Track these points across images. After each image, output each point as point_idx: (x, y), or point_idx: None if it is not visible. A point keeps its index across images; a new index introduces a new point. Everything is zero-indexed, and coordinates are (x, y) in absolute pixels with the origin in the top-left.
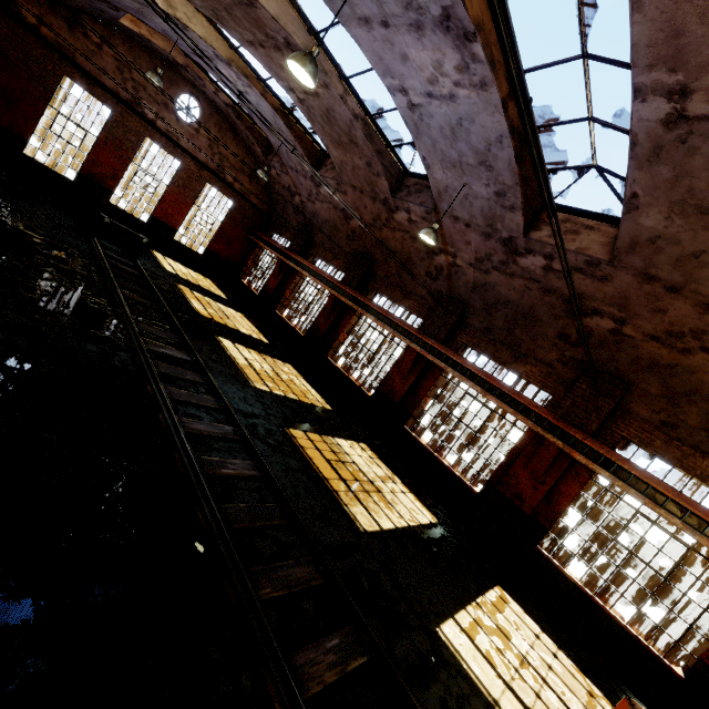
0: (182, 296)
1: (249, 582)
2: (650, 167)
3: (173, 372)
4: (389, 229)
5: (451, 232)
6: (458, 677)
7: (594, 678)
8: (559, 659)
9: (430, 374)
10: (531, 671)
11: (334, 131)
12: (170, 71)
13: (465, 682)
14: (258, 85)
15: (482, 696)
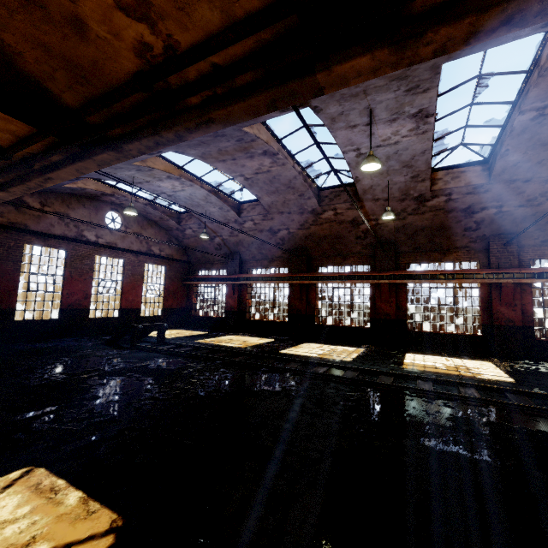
0: (216, 345)
1: None
2: (518, 137)
3: (352, 377)
4: (316, 226)
5: (372, 208)
6: None
7: None
8: None
9: (399, 292)
10: None
11: (272, 187)
12: (93, 202)
13: None
14: (197, 182)
15: None
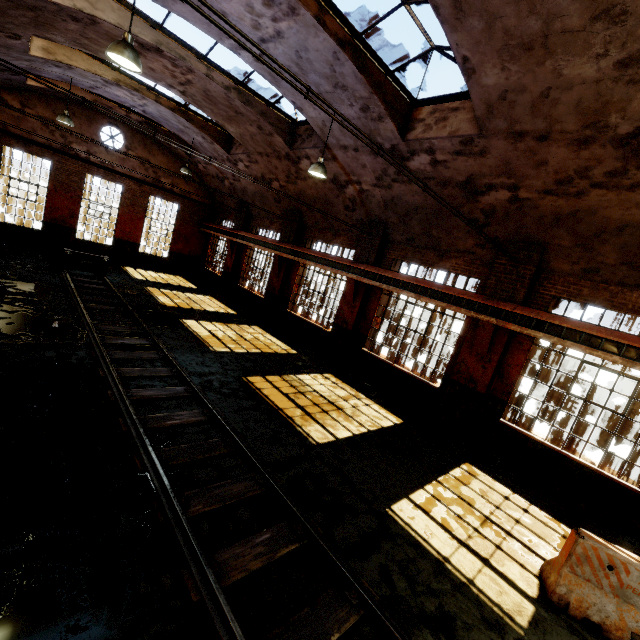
0: (149, 296)
1: (176, 503)
2: (462, 25)
3: (128, 356)
4: (302, 180)
5: (347, 162)
6: (404, 545)
7: (571, 523)
8: (531, 513)
9: (373, 297)
10: (493, 528)
11: (220, 109)
12: (85, 111)
13: (412, 548)
14: (150, 94)
15: (430, 556)
